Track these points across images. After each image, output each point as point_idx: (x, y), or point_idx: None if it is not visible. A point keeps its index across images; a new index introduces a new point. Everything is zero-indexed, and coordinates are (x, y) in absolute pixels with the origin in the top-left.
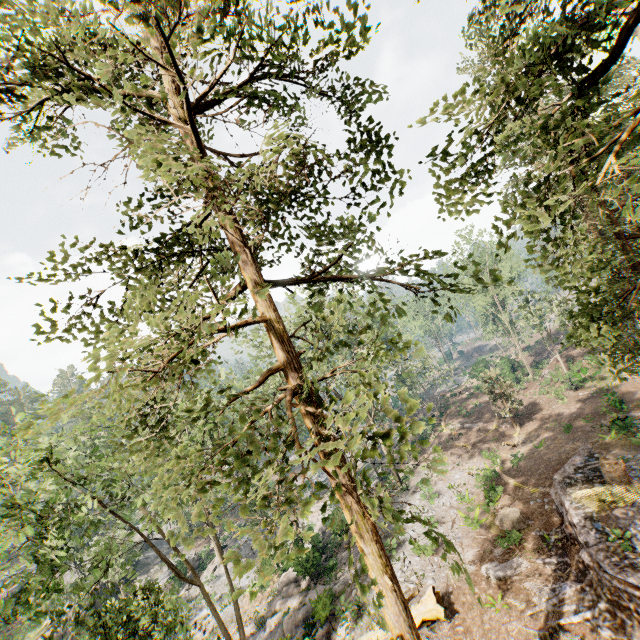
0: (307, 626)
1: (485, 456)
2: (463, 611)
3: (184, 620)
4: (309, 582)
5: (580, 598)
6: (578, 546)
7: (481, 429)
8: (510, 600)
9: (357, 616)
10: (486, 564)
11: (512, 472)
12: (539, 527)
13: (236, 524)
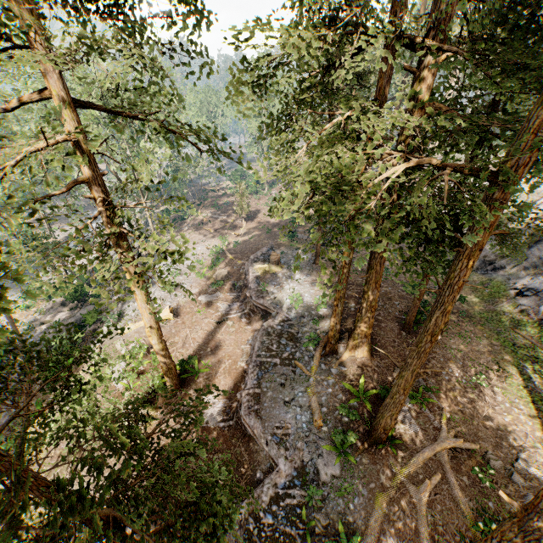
0: (78, 328)
1: (220, 239)
2: (184, 315)
3: None
4: (77, 304)
5: (239, 308)
6: (247, 289)
7: (223, 221)
8: (208, 310)
9: (117, 321)
10: (202, 295)
11: (232, 251)
12: (234, 279)
13: None
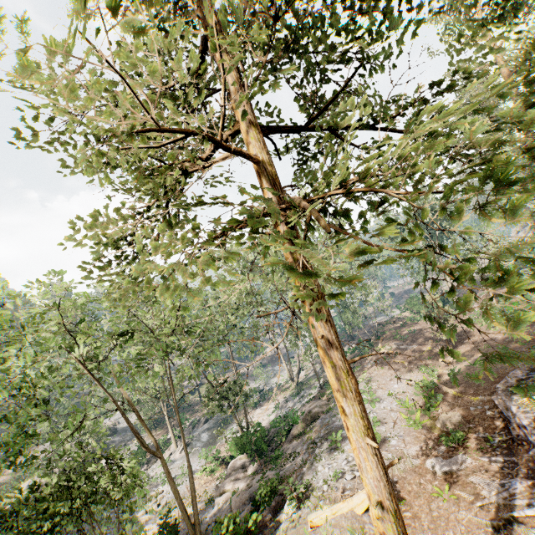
0: (255, 504)
1: (422, 370)
2: (410, 499)
3: (144, 484)
4: (255, 469)
5: (532, 494)
6: (527, 446)
7: (416, 350)
8: (457, 492)
9: (303, 498)
10: (430, 459)
11: (449, 384)
12: (481, 430)
13: (191, 419)
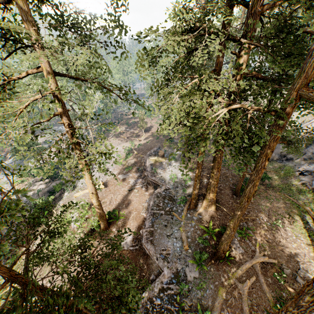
0: (50, 193)
1: (130, 143)
2: (110, 186)
3: None
4: (50, 180)
5: (141, 182)
6: (145, 171)
7: (132, 132)
8: (124, 183)
9: (73, 189)
10: (120, 175)
11: (137, 149)
12: (138, 166)
13: None
